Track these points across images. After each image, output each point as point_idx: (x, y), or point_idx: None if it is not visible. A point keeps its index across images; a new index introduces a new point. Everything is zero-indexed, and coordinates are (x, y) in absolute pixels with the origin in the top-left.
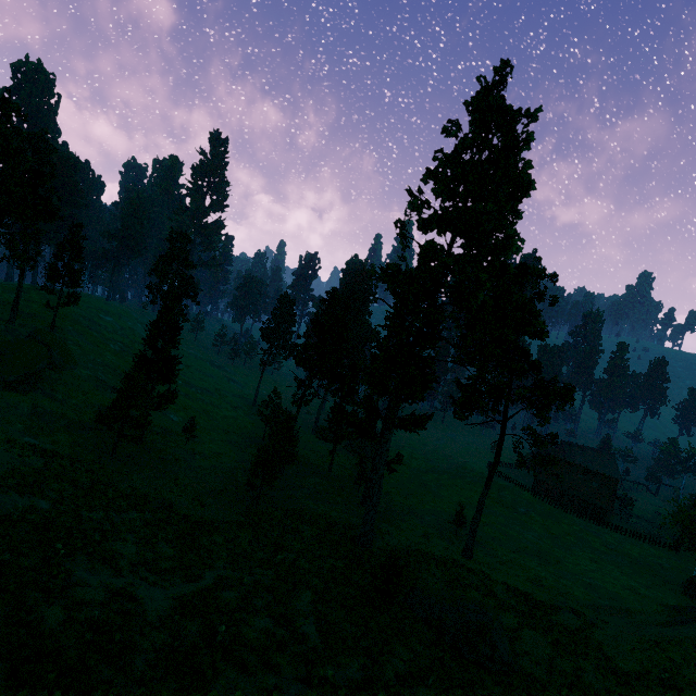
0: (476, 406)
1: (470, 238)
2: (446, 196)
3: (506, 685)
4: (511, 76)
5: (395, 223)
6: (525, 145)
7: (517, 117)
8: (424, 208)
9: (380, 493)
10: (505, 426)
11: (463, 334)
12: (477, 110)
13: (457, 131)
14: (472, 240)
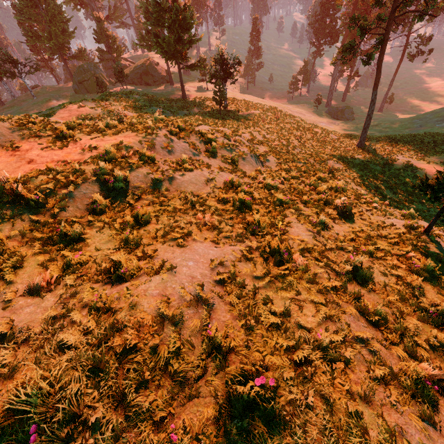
0: None
1: None
2: None
3: (341, 121)
4: None
5: None
6: None
7: None
8: None
9: (333, 85)
10: (408, 38)
11: None
12: None
13: None
14: None
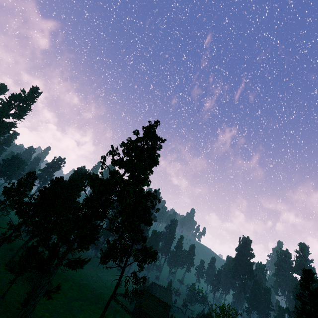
0: (113, 256)
1: (131, 174)
2: (126, 154)
3: None
4: (159, 126)
5: (102, 156)
6: (159, 148)
7: (158, 139)
8: (116, 155)
9: (30, 316)
10: (124, 270)
11: (116, 216)
12: (146, 130)
13: (138, 134)
14: (131, 175)
